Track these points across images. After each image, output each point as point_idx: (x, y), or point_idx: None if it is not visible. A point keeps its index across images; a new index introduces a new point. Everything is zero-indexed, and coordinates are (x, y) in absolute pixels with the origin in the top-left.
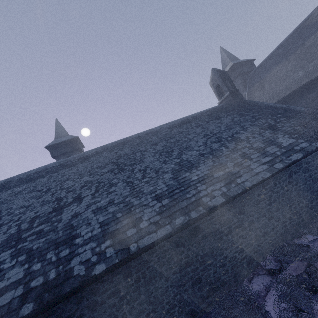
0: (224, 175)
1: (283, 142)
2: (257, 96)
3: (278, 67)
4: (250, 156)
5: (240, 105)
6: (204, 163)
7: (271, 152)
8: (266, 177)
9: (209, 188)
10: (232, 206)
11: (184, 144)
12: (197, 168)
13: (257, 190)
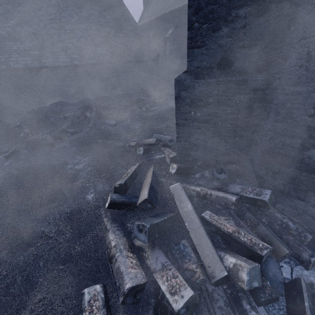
0: (37, 54)
1: (98, 51)
2: (153, 3)
3: None
4: (67, 50)
5: (113, 4)
6: (31, 41)
7: (83, 53)
8: (62, 65)
9: (20, 58)
10: (31, 73)
11: (27, 18)
12: (22, 42)
13: (54, 71)
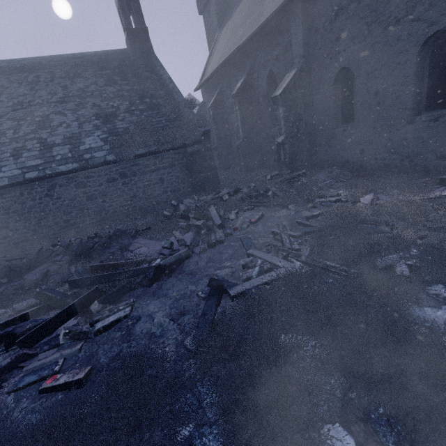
0: None
1: (86, 145)
2: (218, 47)
3: (243, 3)
4: (22, 154)
5: (136, 61)
6: None
7: (53, 154)
8: None
9: None
10: None
11: None
12: None
13: None
